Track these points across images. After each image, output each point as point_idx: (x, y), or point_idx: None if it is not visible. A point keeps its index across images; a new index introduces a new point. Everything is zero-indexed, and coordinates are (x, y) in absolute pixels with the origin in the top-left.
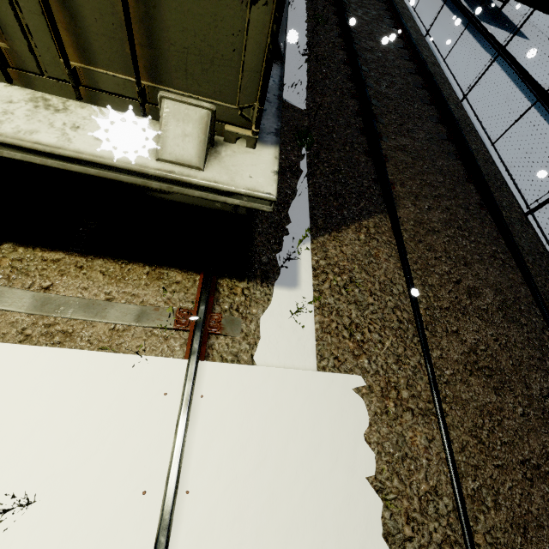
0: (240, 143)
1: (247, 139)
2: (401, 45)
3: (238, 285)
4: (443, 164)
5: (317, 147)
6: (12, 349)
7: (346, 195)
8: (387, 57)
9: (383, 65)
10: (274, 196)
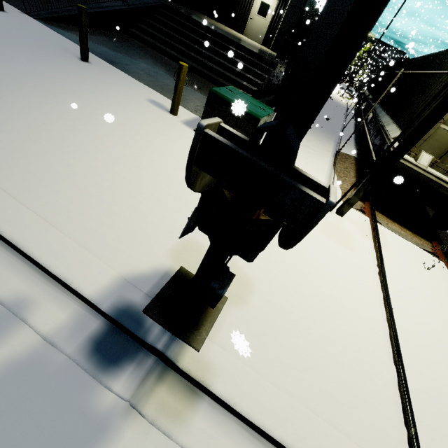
0: None
1: None
2: None
3: None
4: None
5: None
6: (394, 233)
7: None
8: None
9: None
10: None
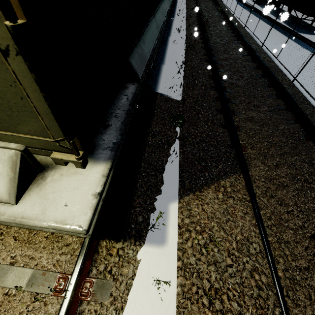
0: (72, 164)
1: (73, 162)
2: (245, 53)
3: (115, 245)
4: (285, 127)
5: (187, 124)
6: None
7: (207, 159)
8: (236, 61)
9: (234, 67)
10: (83, 230)
